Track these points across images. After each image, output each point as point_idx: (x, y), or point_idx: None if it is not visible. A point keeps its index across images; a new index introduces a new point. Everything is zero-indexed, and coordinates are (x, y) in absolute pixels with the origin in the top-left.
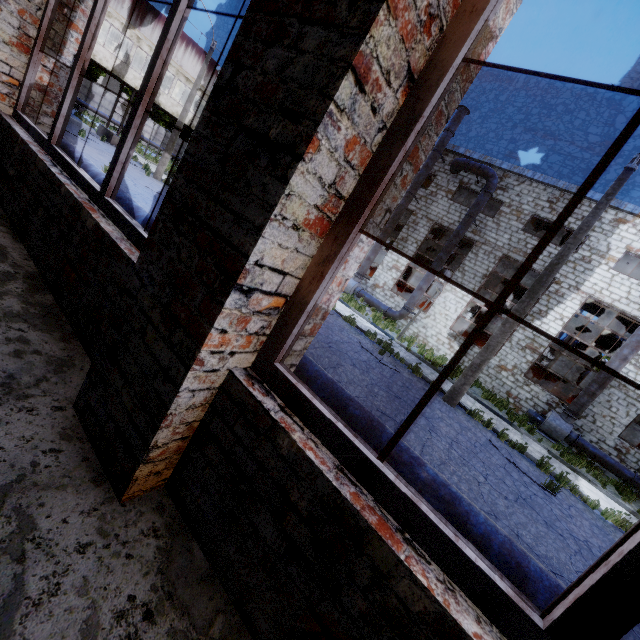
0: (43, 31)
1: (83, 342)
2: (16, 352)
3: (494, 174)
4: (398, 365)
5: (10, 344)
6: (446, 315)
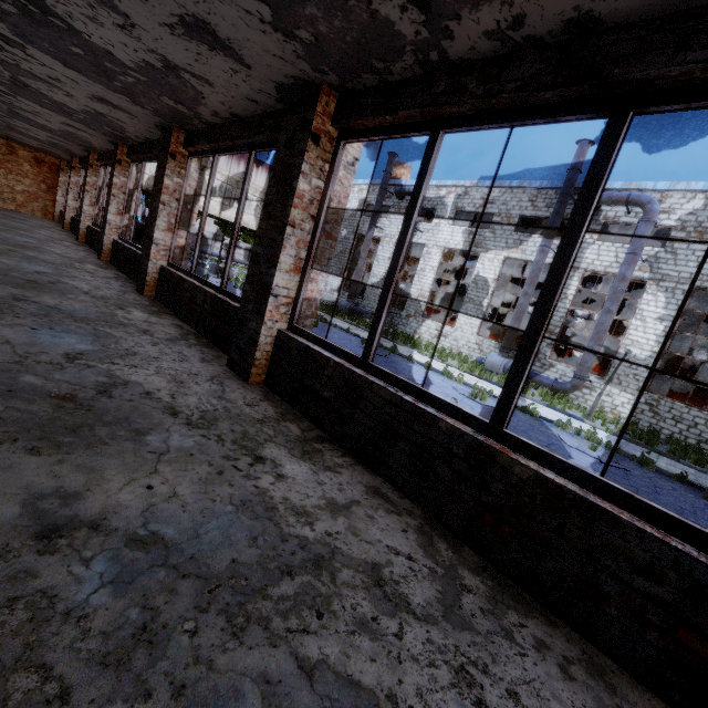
0: (313, 251)
1: (567, 620)
2: (562, 670)
3: (651, 199)
4: (619, 460)
5: (545, 657)
6: (635, 375)
